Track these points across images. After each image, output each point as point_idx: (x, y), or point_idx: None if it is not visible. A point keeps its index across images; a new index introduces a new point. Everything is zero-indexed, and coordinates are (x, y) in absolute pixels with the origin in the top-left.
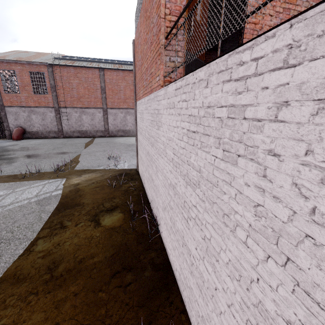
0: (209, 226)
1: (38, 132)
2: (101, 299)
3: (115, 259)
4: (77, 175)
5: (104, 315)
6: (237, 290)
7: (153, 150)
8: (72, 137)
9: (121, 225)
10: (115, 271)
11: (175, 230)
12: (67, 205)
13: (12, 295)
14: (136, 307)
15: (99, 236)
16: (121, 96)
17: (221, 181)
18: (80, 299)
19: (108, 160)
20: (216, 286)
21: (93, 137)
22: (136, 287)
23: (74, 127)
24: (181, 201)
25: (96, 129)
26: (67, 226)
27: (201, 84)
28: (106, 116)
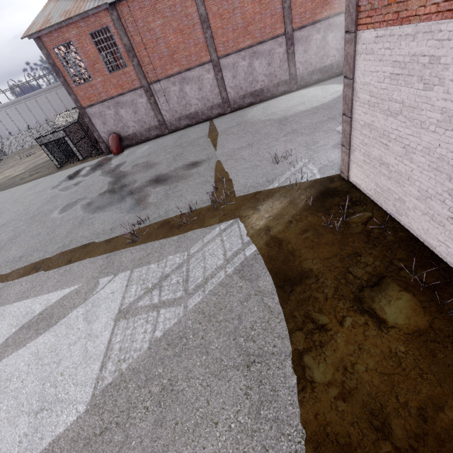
0: None
1: (136, 134)
2: None
3: None
4: (251, 209)
5: None
6: None
7: None
8: (179, 128)
9: (431, 325)
10: None
11: None
12: (289, 278)
13: None
14: None
15: (408, 353)
16: (238, 22)
17: None
18: None
19: (274, 166)
20: None
21: (208, 121)
22: None
23: (178, 111)
24: None
25: (210, 104)
26: (326, 325)
27: None
28: (220, 75)
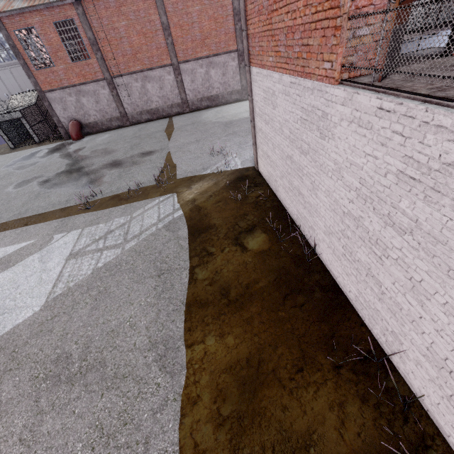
0: (422, 272)
1: (98, 123)
2: (283, 317)
3: (280, 283)
4: (186, 187)
5: (291, 328)
6: (452, 323)
7: (306, 159)
8: (141, 122)
9: (270, 248)
10: (284, 294)
11: (353, 259)
12: (199, 229)
13: (206, 316)
14: (317, 322)
15: (252, 262)
16: (196, 34)
17: (453, 242)
18: (264, 317)
19: (211, 158)
20: (421, 316)
21: (168, 117)
22: (311, 306)
23: (139, 105)
24: (369, 237)
25: (170, 102)
26: (213, 252)
27: (443, 132)
28: (179, 78)
